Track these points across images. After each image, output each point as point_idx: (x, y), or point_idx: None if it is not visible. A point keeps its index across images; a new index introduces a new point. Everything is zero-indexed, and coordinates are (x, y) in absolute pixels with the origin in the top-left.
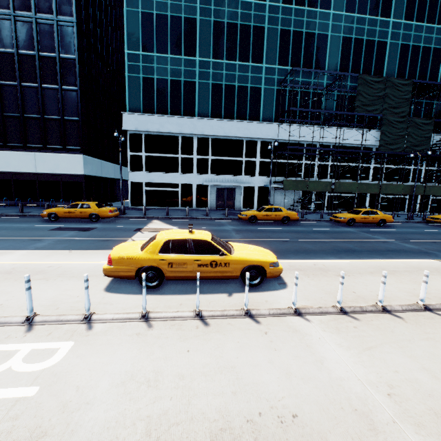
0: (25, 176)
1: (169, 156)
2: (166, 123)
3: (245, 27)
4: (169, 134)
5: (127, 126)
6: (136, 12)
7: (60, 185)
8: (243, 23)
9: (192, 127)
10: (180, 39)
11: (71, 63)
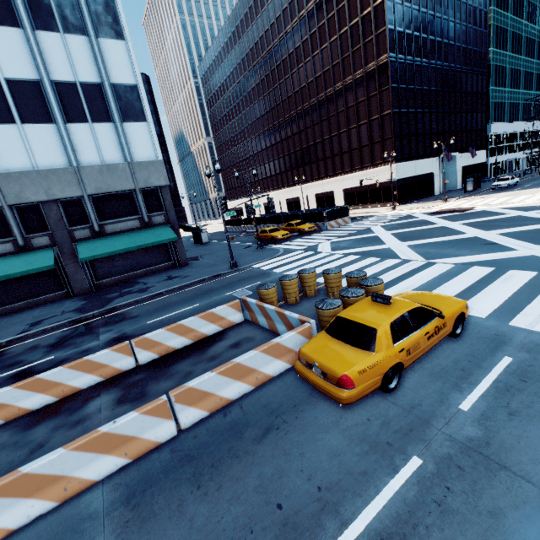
0: (471, 166)
1: (498, 146)
2: (500, 127)
3: (517, 70)
4: (499, 133)
5: (491, 131)
6: (493, 65)
7: (478, 169)
8: (516, 68)
9: (506, 128)
10: (503, 79)
11: (484, 97)
